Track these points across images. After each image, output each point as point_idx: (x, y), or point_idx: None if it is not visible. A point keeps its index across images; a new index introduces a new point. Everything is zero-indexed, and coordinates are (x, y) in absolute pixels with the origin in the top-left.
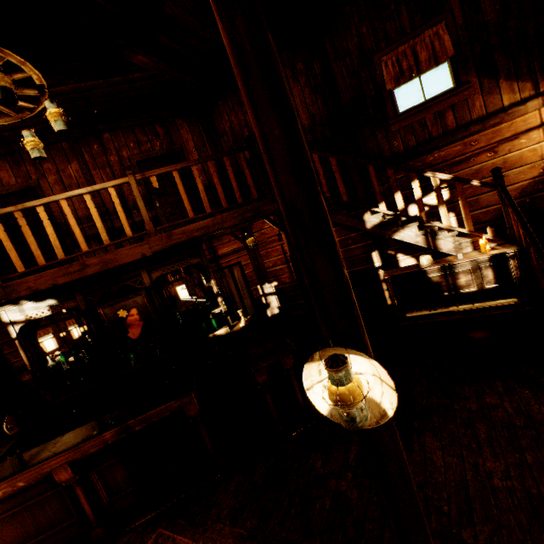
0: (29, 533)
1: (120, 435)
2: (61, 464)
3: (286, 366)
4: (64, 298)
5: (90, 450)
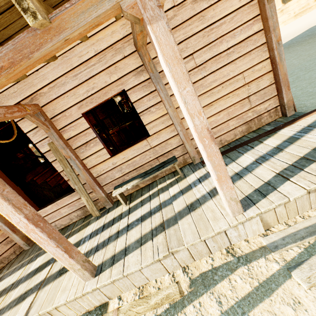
0: (117, 140)
1: (119, 129)
2: (115, 131)
3: (141, 123)
4: (122, 96)
5: (117, 130)
